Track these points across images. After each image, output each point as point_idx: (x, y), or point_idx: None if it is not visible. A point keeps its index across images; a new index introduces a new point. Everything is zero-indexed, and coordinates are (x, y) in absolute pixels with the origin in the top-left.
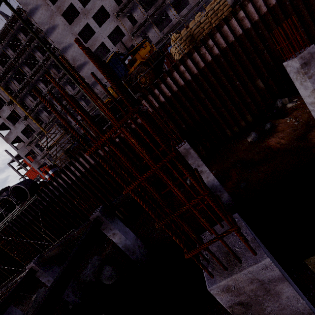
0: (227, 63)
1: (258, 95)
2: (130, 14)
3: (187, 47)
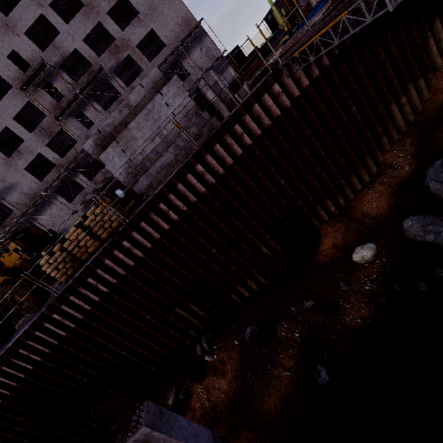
0: (125, 299)
1: (181, 323)
2: (48, 83)
3: (69, 267)
